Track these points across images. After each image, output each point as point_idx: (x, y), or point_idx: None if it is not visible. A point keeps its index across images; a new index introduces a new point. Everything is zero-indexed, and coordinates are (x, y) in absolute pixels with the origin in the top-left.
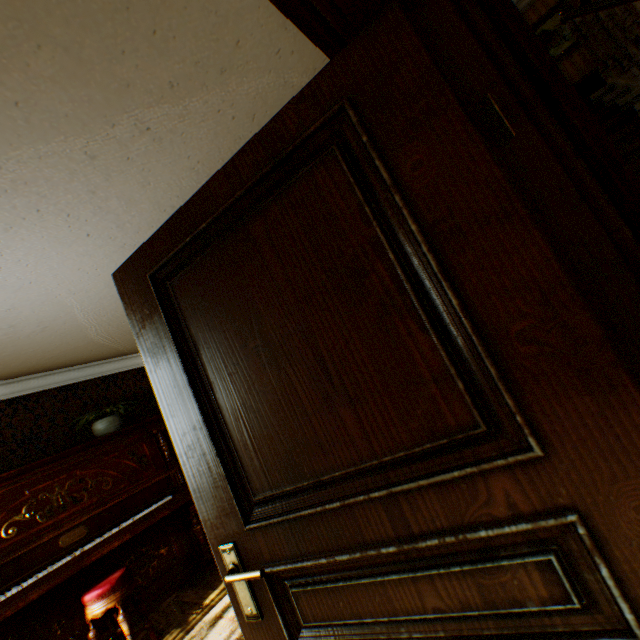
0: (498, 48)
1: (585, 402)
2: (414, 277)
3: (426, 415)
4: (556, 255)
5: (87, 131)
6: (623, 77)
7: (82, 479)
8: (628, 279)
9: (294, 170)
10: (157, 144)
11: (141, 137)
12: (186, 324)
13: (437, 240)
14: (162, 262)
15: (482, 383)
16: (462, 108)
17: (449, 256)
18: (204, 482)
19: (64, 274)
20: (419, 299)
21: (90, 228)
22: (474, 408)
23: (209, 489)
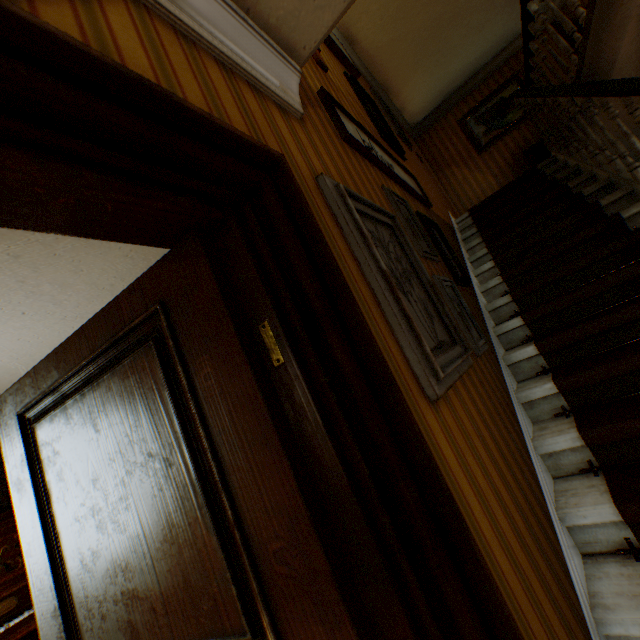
0: (279, 278)
1: (320, 630)
2: (207, 475)
3: (211, 611)
4: (300, 487)
5: (7, 238)
6: (563, 152)
7: (19, 543)
8: (359, 514)
9: (128, 349)
10: (84, 241)
11: (66, 238)
12: (43, 469)
13: (222, 447)
14: (28, 405)
15: (253, 589)
16: (239, 336)
17: (230, 464)
18: (51, 629)
19: (3, 344)
20: (209, 497)
21: (25, 308)
22: (244, 615)
23: (54, 638)
